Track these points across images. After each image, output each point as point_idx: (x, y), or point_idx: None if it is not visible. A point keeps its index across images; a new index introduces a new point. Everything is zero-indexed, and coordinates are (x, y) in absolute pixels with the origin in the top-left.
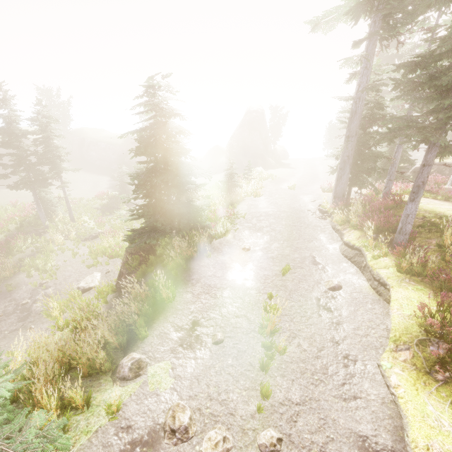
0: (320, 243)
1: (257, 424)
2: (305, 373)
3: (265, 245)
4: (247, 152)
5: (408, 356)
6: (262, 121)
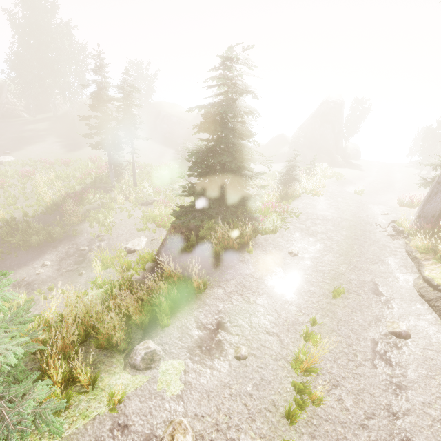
0: (387, 268)
1: None
2: None
3: (317, 254)
4: (313, 146)
5: None
6: (339, 113)
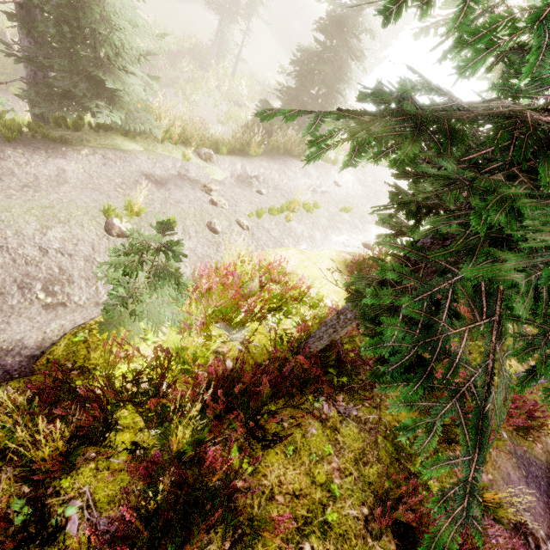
0: None
1: (243, 217)
2: (289, 237)
3: (355, 195)
4: None
5: (348, 257)
6: None
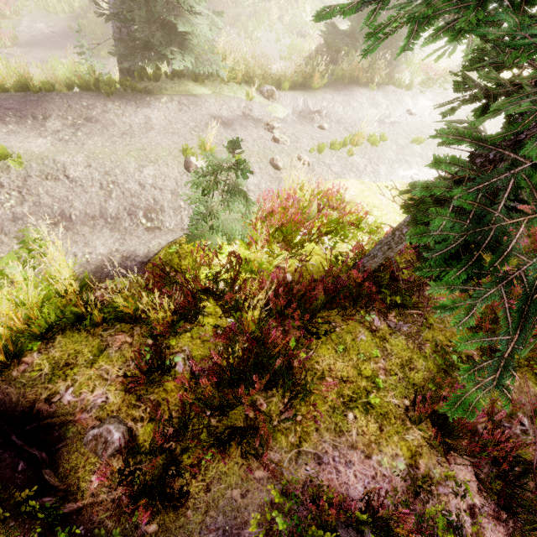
0: None
1: (304, 153)
2: (351, 172)
3: (431, 124)
4: None
5: None
6: None
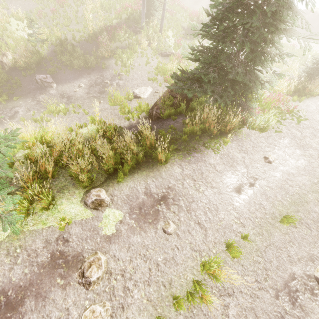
0: None
1: None
2: None
3: (293, 170)
4: None
5: None
6: None
